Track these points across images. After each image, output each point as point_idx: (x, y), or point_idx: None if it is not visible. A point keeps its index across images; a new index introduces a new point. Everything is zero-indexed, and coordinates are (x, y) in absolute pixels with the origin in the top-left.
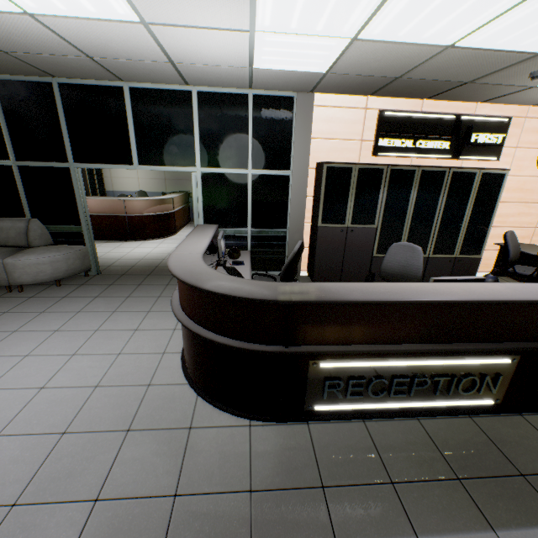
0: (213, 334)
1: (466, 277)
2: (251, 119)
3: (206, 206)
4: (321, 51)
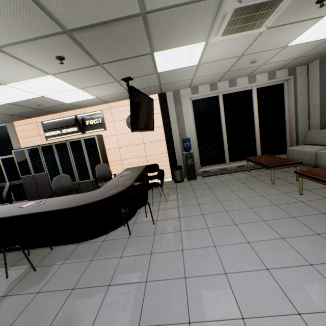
0: None
1: None
2: None
3: None
4: None
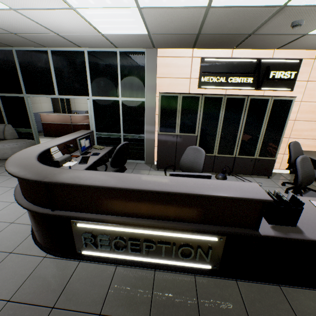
0: (21, 197)
1: (197, 173)
2: (119, 67)
3: (96, 119)
4: (128, 18)
